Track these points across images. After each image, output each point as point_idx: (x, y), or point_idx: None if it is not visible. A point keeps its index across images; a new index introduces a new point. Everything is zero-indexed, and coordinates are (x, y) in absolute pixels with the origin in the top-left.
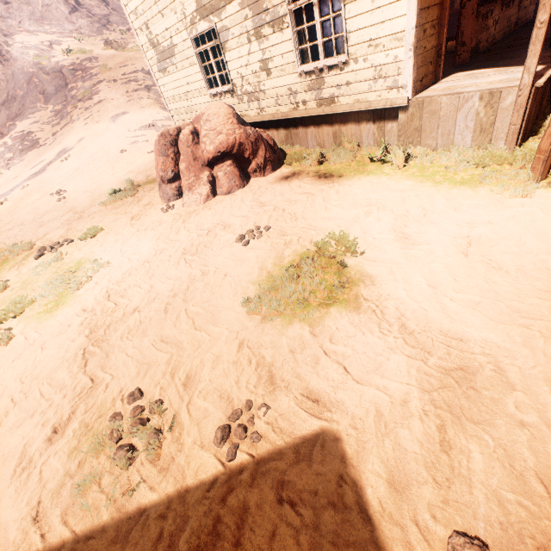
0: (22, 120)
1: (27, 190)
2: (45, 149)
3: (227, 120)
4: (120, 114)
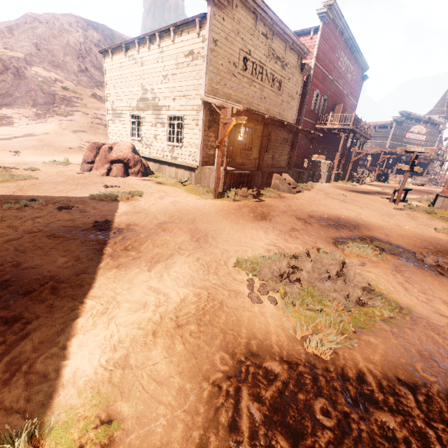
0: (9, 109)
1: None
2: (16, 129)
3: (128, 149)
4: (81, 131)
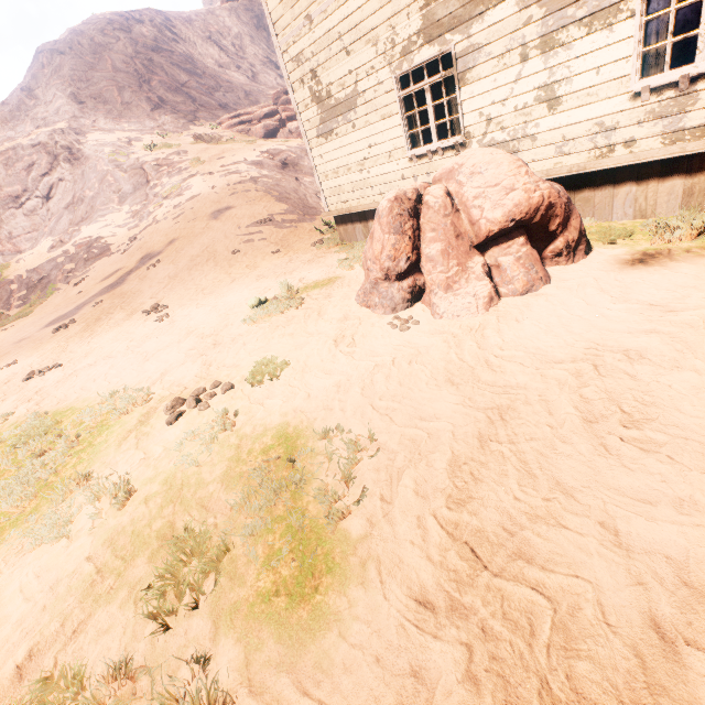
0: (90, 225)
1: (102, 307)
2: (119, 256)
3: (517, 170)
4: (223, 210)
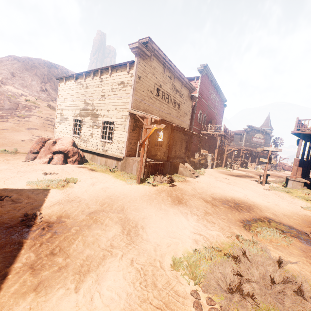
0: None
1: None
2: None
3: (69, 143)
4: (34, 128)
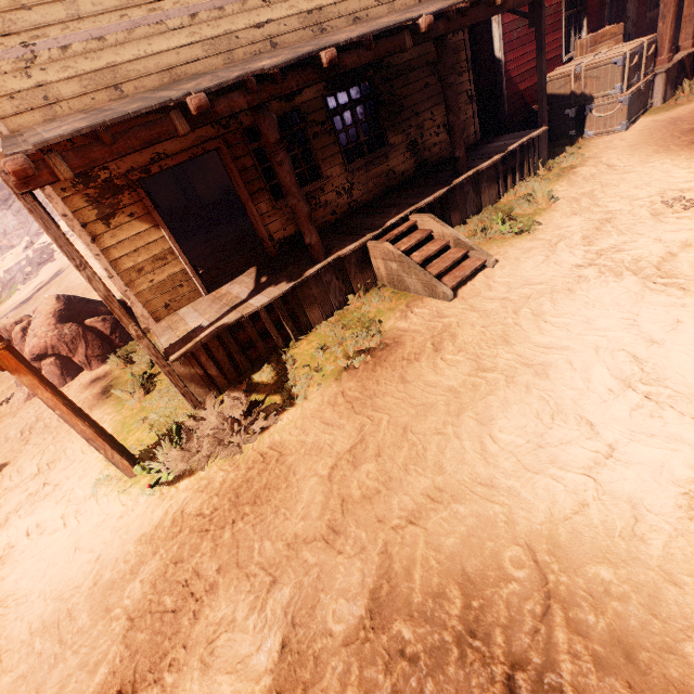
0: None
1: None
2: (53, 265)
3: (46, 321)
4: None
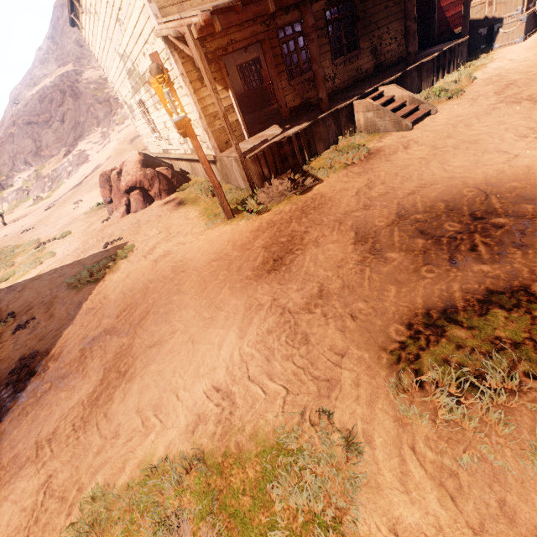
0: (82, 141)
1: (66, 199)
2: (90, 164)
3: (135, 166)
4: (137, 137)
